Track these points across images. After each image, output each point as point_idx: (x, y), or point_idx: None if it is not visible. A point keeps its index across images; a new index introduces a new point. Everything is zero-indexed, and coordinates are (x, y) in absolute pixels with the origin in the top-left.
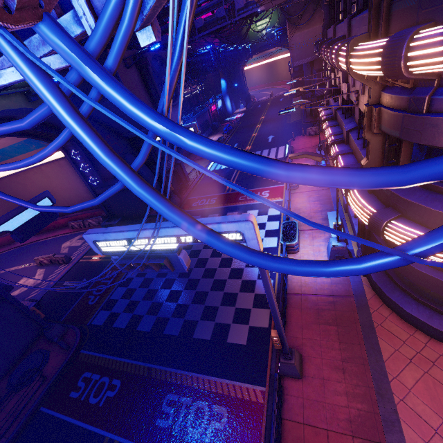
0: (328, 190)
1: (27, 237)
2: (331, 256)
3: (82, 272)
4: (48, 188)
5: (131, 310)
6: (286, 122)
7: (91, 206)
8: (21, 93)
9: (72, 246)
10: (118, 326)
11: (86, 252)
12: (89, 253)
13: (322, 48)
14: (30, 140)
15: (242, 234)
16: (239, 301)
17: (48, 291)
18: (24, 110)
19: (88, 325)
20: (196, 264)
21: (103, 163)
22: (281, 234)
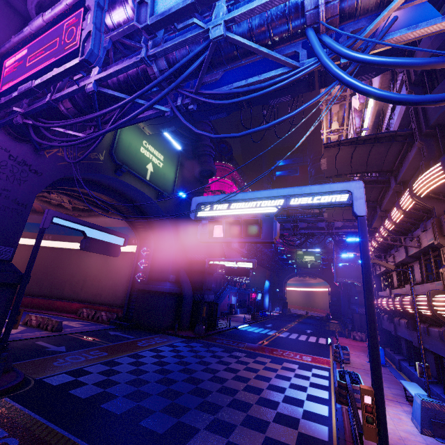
0: (392, 375)
1: (89, 249)
2: (423, 419)
3: (65, 341)
4: (96, 271)
5: (104, 385)
6: (325, 328)
7: (260, 129)
8: (157, 193)
9: (68, 324)
10: (76, 393)
11: (81, 331)
12: (83, 333)
13: (375, 235)
14: (123, 229)
15: (350, 194)
16: (272, 430)
17: (15, 341)
18: (150, 201)
19: (36, 379)
20: (211, 378)
21: (325, 59)
22: (338, 375)
